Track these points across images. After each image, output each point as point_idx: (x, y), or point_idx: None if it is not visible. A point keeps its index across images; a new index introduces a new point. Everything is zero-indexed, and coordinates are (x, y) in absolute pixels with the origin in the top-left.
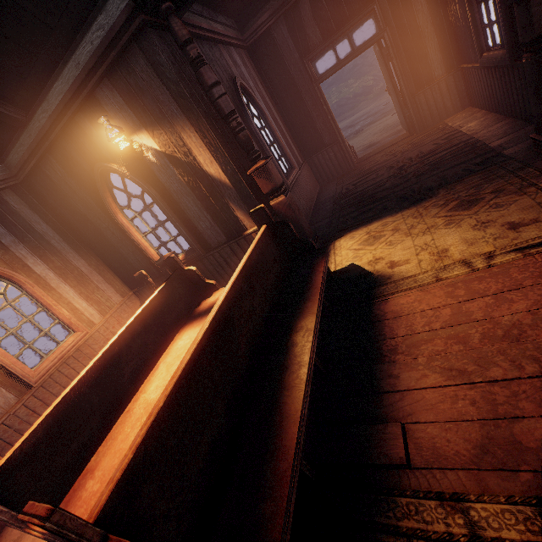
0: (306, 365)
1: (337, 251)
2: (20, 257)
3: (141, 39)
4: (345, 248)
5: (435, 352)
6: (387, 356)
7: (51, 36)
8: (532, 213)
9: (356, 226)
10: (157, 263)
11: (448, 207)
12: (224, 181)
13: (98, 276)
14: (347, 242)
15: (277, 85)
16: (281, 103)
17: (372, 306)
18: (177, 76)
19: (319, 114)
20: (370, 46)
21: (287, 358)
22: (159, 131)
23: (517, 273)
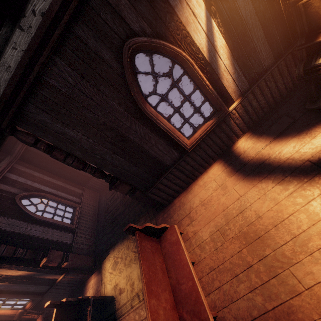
0: None
1: (105, 271)
2: None
3: None
4: (107, 270)
5: None
6: None
7: None
8: None
9: (110, 249)
10: (15, 318)
11: (135, 244)
12: (30, 273)
13: None
14: (108, 264)
15: (47, 166)
16: (55, 172)
17: None
18: None
19: None
20: None
21: None
22: None
23: None
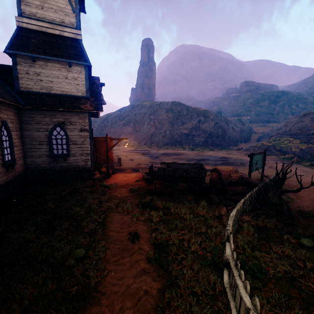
0: None
1: None
2: None
3: None
4: None
5: None
6: None
7: None
8: None
9: None
10: None
11: None
12: None
13: None
14: None
15: None
16: None
17: None
18: None
19: None
20: None
21: None
22: None
23: None
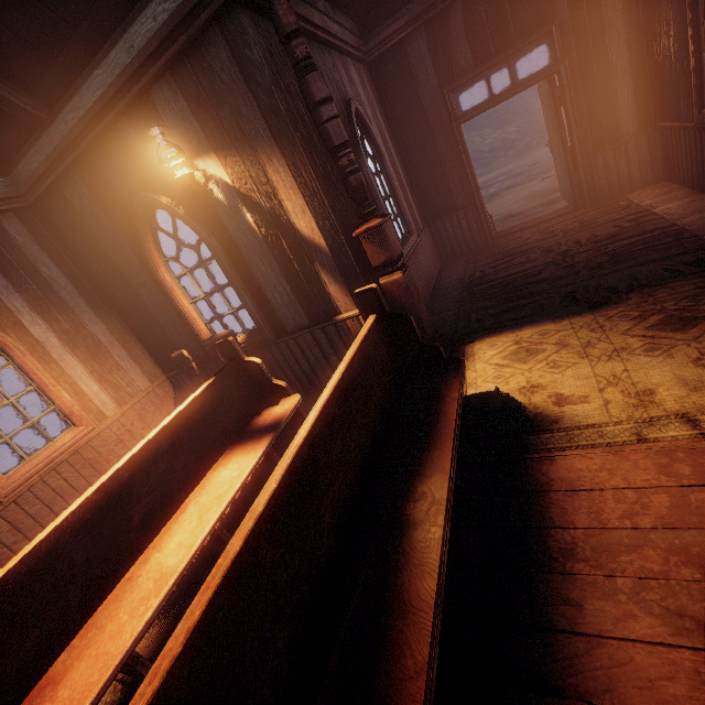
0: (435, 573)
1: (468, 362)
2: (13, 310)
3: (227, 21)
4: (482, 360)
5: (648, 574)
6: (558, 562)
7: (97, 2)
8: None
9: (499, 329)
10: (206, 343)
11: (647, 323)
12: (318, 241)
13: (121, 349)
14: (484, 351)
15: (402, 118)
16: (404, 144)
17: (527, 464)
18: (272, 82)
19: (454, 165)
20: (538, 81)
21: (399, 549)
22: (235, 158)
23: None
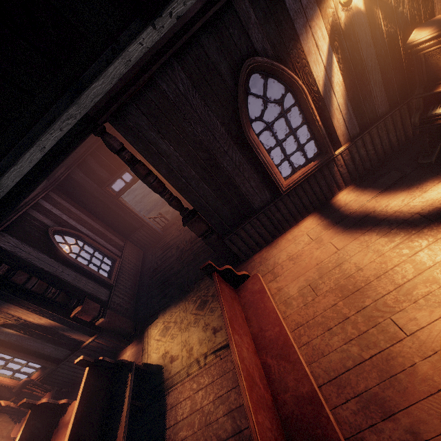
0: None
1: (149, 339)
2: None
3: None
4: (153, 337)
5: (183, 438)
6: None
7: None
8: (221, 321)
9: (159, 313)
10: (15, 390)
11: (196, 305)
12: (55, 324)
13: None
14: (154, 331)
15: (87, 202)
16: (95, 212)
17: (162, 399)
18: None
19: (126, 213)
20: None
21: None
22: None
23: (213, 370)
